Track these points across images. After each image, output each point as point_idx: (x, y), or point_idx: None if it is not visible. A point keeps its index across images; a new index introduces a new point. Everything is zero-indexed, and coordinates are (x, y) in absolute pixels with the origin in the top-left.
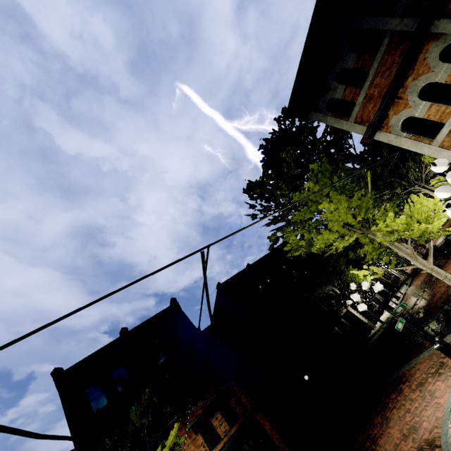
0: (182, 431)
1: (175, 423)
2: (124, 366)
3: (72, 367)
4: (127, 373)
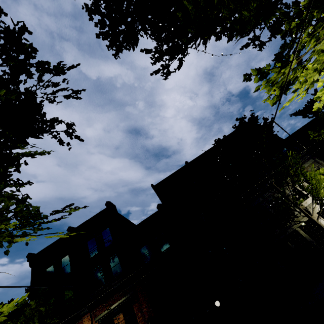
0: (89, 322)
1: (86, 313)
2: (68, 256)
3: (38, 253)
4: (69, 261)
